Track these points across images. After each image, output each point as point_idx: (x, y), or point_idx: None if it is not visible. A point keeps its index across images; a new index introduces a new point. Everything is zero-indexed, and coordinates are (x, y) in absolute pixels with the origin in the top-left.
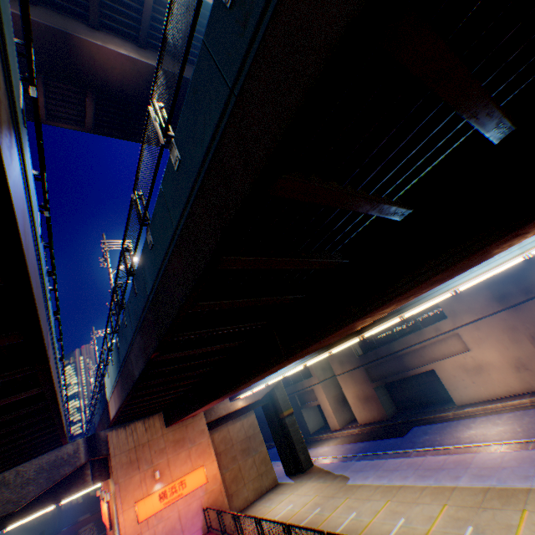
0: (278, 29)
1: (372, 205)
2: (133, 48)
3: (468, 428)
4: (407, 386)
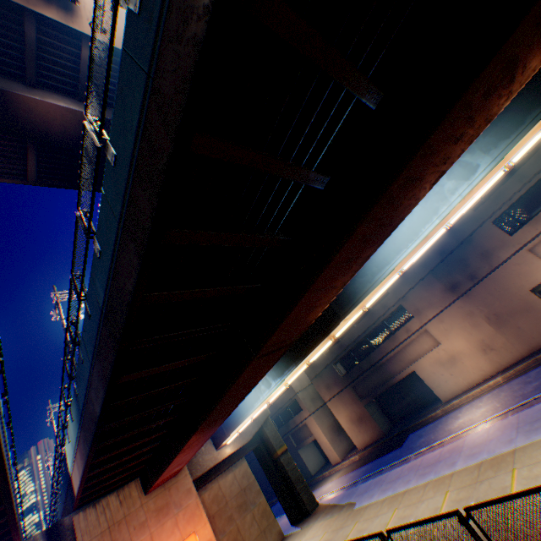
0: (174, 15)
1: (291, 170)
2: (73, 102)
3: (456, 418)
4: (395, 396)
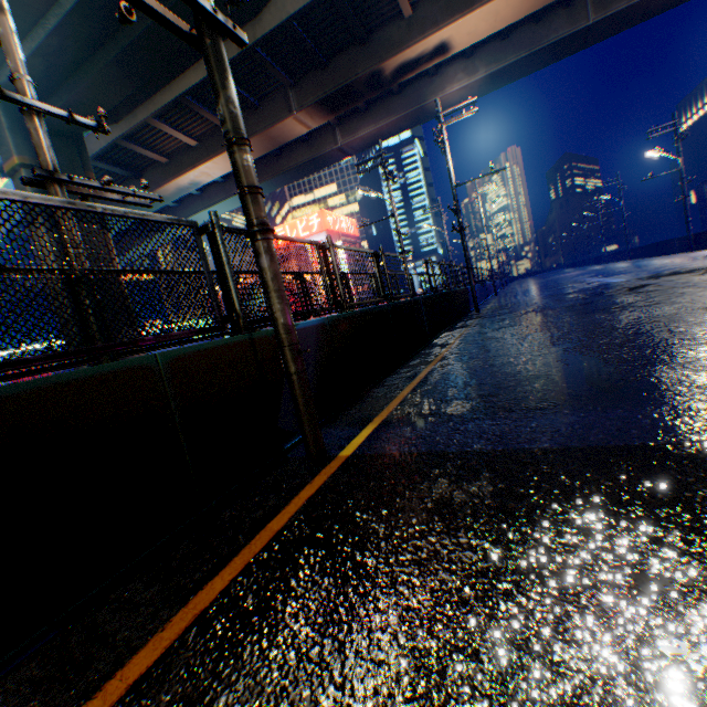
0: None
1: None
2: (462, 69)
3: None
4: None
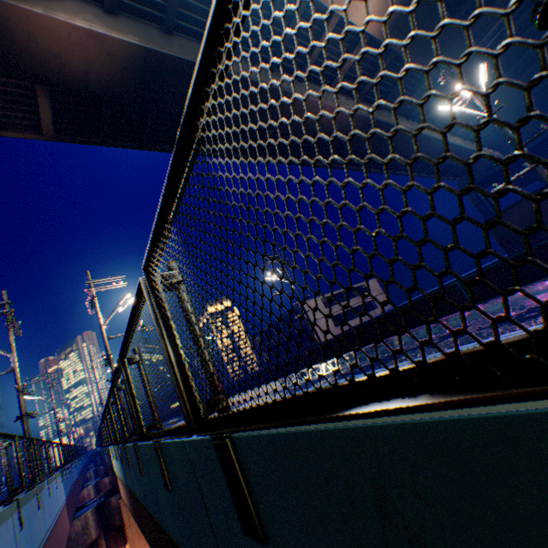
0: None
1: None
2: (96, 15)
3: None
4: None
